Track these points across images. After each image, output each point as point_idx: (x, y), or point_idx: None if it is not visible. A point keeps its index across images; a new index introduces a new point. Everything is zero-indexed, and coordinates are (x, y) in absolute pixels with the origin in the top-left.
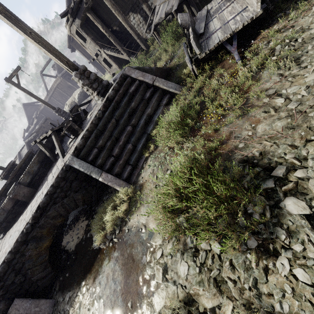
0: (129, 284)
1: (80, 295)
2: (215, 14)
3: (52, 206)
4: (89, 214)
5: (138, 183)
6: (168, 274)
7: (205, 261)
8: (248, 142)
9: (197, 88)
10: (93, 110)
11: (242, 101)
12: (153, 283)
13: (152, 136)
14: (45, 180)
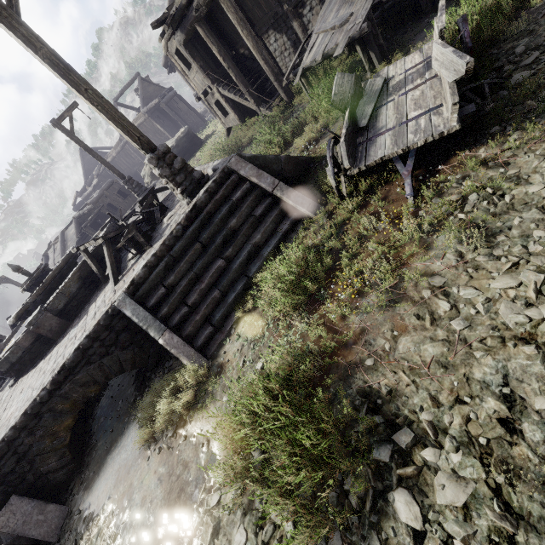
0: (166, 530)
1: (102, 516)
2: (393, 94)
3: (84, 367)
4: (141, 382)
5: (217, 359)
6: (219, 537)
7: (269, 541)
8: (381, 361)
9: (339, 221)
10: (175, 212)
11: (392, 280)
12: (196, 544)
13: (254, 283)
14: (85, 312)
